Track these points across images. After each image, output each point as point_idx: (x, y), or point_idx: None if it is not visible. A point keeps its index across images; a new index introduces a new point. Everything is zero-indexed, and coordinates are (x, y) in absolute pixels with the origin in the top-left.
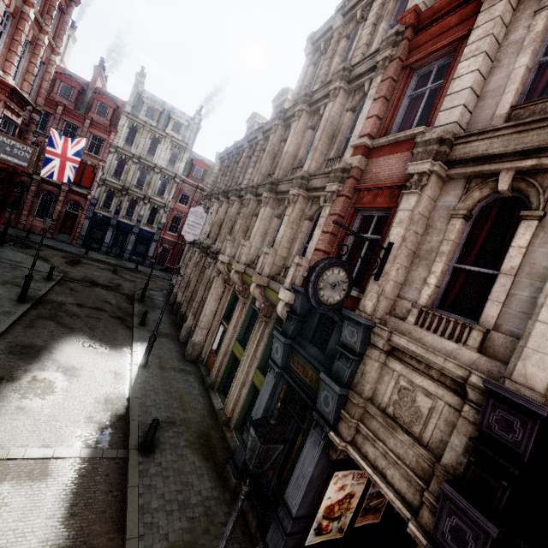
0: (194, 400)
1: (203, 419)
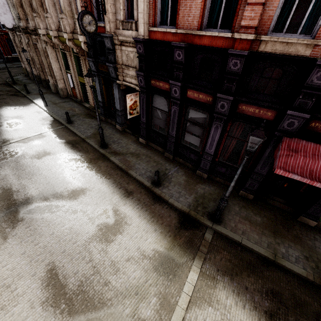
0: (77, 108)
1: (84, 111)
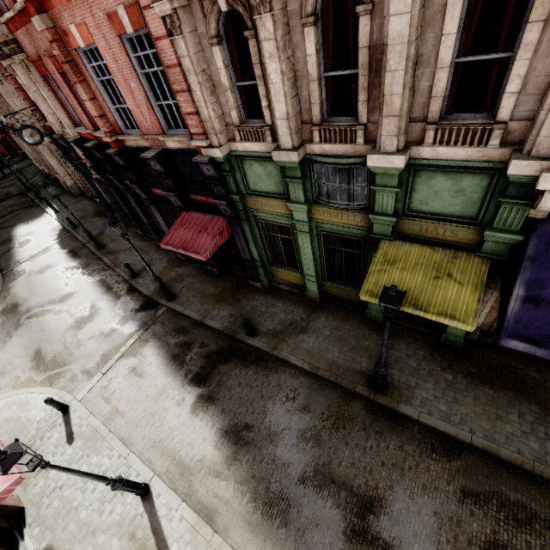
0: (89, 207)
1: (95, 209)
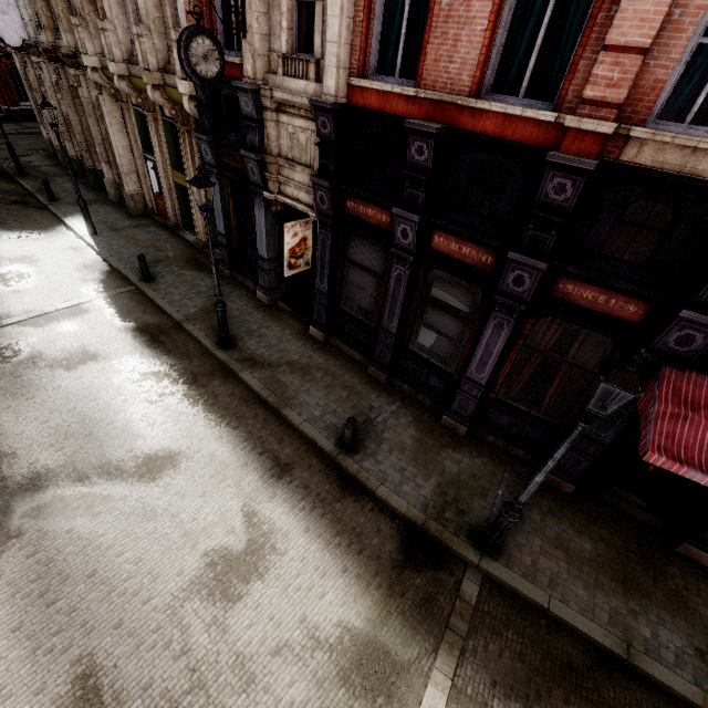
0: (167, 243)
1: (184, 251)
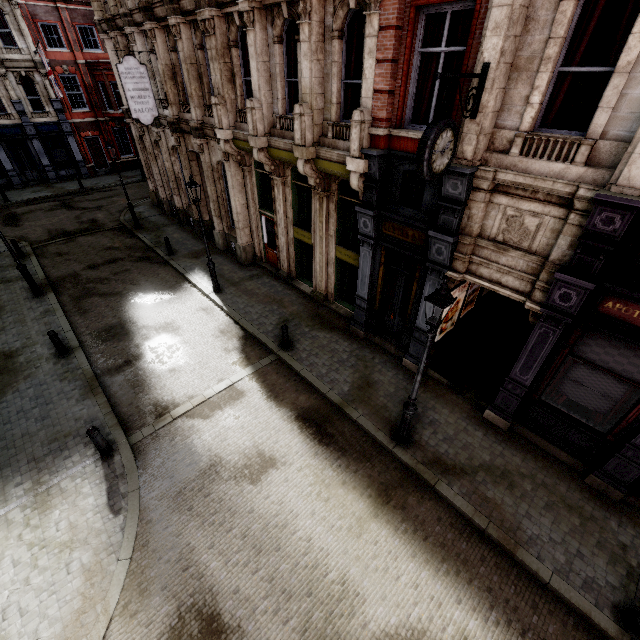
0: (285, 296)
1: (304, 306)
